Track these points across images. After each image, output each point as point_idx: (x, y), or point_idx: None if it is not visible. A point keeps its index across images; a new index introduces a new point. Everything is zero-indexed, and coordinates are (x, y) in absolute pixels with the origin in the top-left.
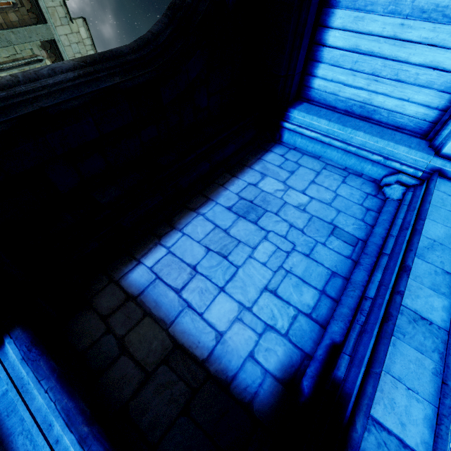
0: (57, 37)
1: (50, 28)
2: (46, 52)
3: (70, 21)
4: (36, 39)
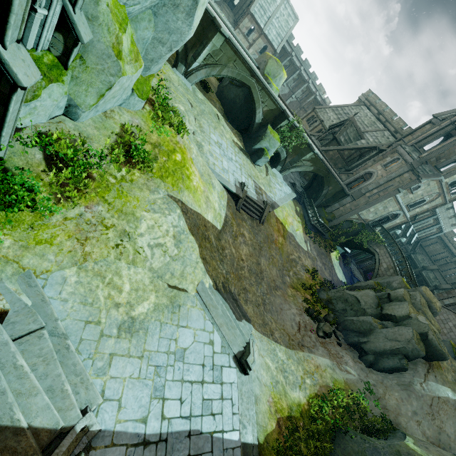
0: (438, 216)
1: (437, 215)
2: (432, 219)
3: (446, 211)
4: (431, 219)
